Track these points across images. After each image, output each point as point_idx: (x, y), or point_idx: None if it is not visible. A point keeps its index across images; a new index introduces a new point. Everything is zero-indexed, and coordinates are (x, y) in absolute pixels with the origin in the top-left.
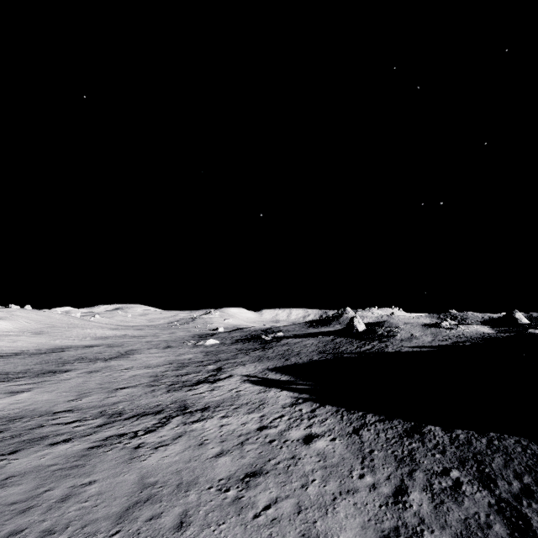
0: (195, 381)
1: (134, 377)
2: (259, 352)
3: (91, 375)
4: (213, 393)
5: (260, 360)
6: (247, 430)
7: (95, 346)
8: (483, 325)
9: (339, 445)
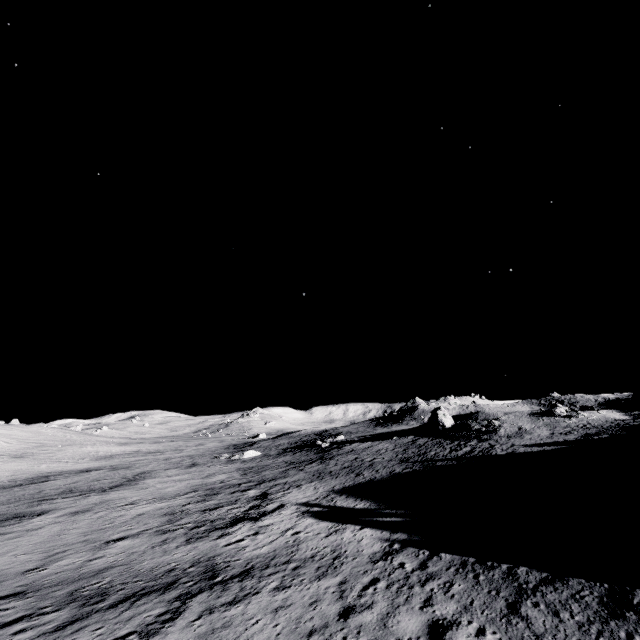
0: (229, 518)
1: (140, 517)
2: (317, 465)
3: (75, 518)
4: (257, 540)
5: (320, 477)
6: (322, 619)
7: (93, 470)
8: (610, 410)
9: None
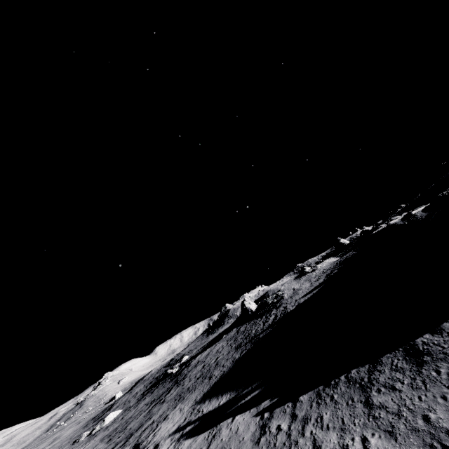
0: None
1: None
2: (175, 390)
3: None
4: None
5: (181, 398)
6: None
7: None
8: (329, 258)
9: (384, 446)
